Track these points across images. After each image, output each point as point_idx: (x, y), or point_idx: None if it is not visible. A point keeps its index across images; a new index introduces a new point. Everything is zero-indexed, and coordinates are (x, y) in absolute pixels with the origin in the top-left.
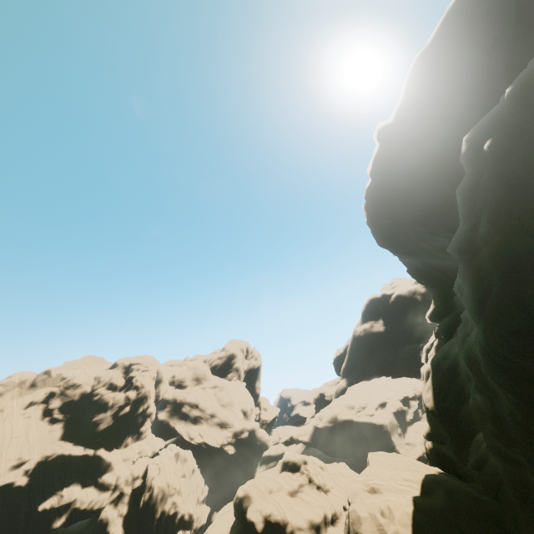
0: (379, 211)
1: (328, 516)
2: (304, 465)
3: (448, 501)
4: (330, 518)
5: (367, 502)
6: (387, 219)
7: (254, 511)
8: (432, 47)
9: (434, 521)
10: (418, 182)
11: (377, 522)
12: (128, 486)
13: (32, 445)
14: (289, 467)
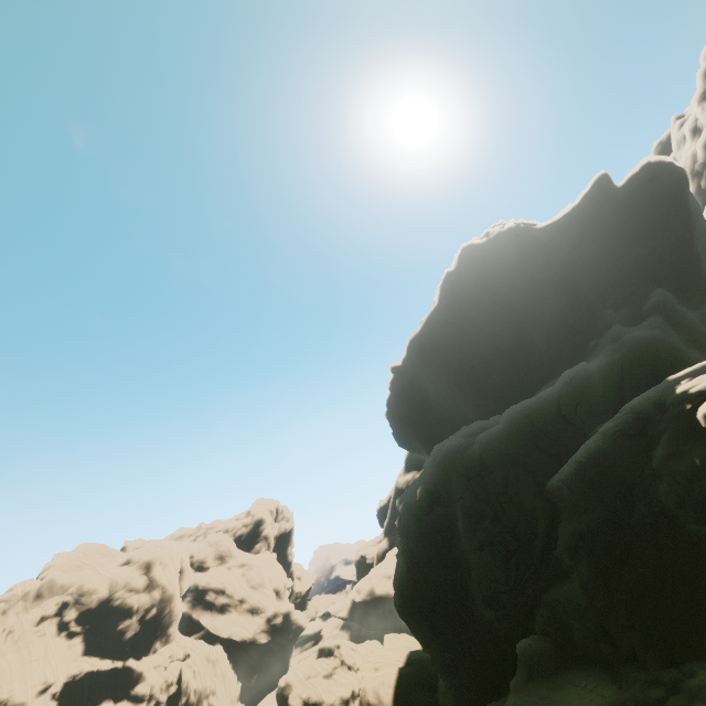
0: (396, 424)
1: (356, 691)
2: (337, 649)
3: (417, 668)
4: (358, 693)
5: (373, 675)
6: (402, 431)
7: (295, 696)
8: (420, 338)
9: (407, 681)
10: (419, 417)
11: (377, 687)
12: (163, 694)
13: (54, 666)
14: (324, 653)
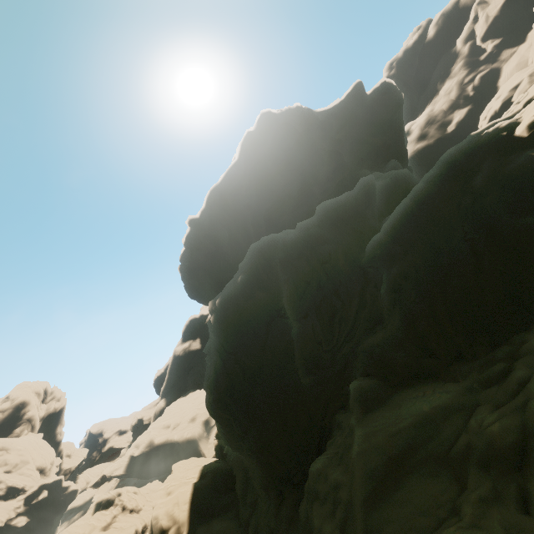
0: (189, 275)
1: (139, 530)
2: (118, 497)
3: (212, 477)
4: (141, 531)
5: (166, 500)
6: (195, 281)
7: None
8: (220, 187)
9: (202, 492)
10: (213, 263)
11: (170, 510)
12: None
13: None
14: (102, 506)
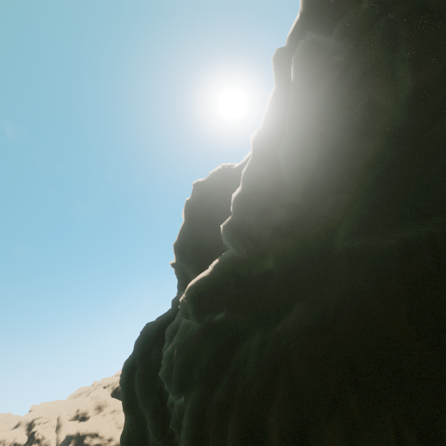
0: None
1: None
2: None
3: None
4: None
5: None
6: None
7: None
8: (177, 244)
9: None
10: None
11: None
12: None
13: None
14: None
